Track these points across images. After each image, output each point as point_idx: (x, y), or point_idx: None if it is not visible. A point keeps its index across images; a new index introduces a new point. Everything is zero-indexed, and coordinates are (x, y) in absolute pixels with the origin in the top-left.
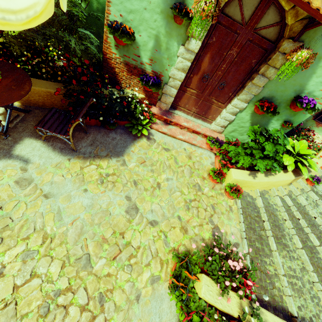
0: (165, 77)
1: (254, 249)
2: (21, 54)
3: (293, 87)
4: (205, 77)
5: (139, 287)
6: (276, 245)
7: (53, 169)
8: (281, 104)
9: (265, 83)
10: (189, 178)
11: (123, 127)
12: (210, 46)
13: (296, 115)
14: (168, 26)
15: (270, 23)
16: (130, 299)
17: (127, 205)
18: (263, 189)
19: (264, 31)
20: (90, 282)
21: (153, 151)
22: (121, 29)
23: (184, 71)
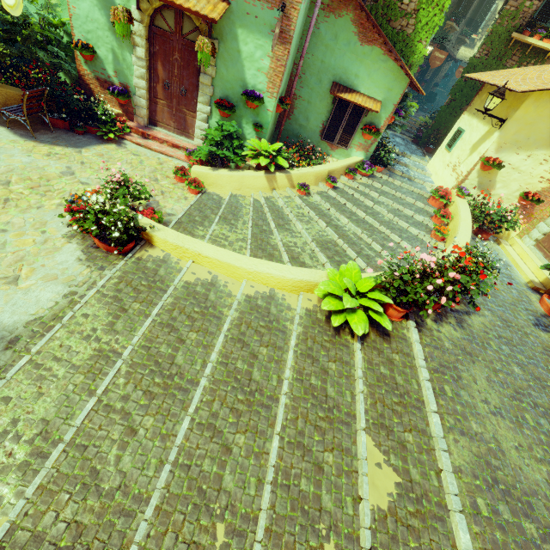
0: (132, 88)
1: (190, 219)
2: (12, 76)
3: (237, 83)
4: (166, 85)
5: (45, 204)
6: (219, 221)
7: (7, 142)
8: (239, 103)
9: (210, 81)
10: (149, 173)
11: (94, 135)
12: (157, 54)
13: (260, 115)
14: (118, 40)
15: (191, 29)
16: (32, 206)
17: (65, 170)
18: (239, 194)
19: (191, 37)
20: (3, 192)
21: (118, 152)
22: (82, 45)
23: (143, 78)
